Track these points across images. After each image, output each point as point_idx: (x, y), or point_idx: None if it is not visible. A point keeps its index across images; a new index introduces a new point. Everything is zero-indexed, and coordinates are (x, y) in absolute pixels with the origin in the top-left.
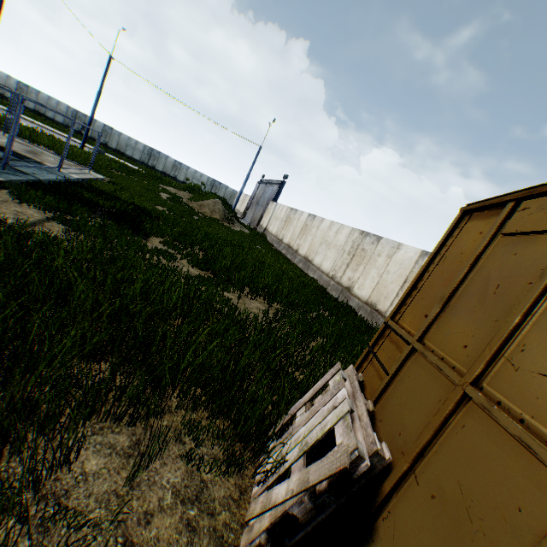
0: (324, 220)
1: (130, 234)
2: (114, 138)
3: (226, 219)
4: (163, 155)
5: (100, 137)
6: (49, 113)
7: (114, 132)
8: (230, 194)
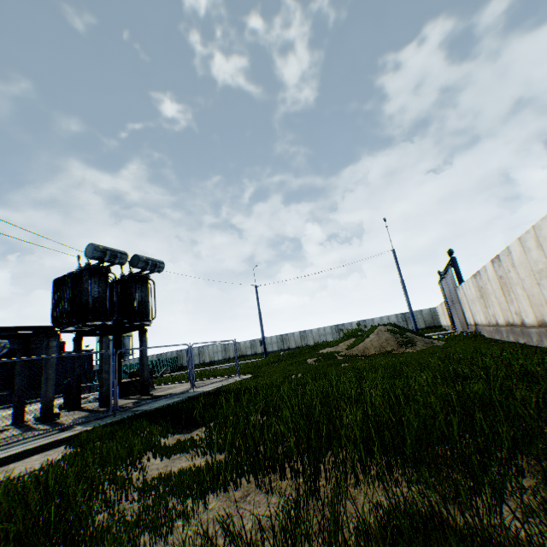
0: (507, 248)
1: (167, 434)
2: (308, 337)
3: (400, 345)
4: (347, 324)
5: (234, 343)
6: (268, 349)
7: (307, 332)
8: (428, 315)
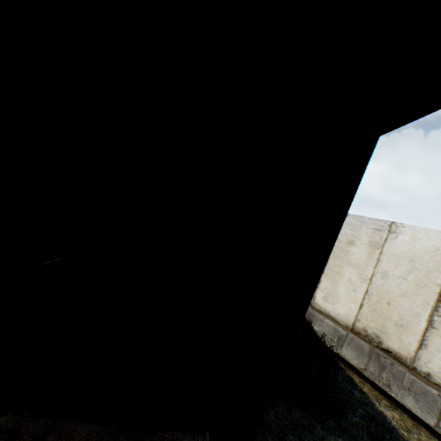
0: None
1: None
2: None
3: None
4: None
5: None
6: None
7: None
8: None
